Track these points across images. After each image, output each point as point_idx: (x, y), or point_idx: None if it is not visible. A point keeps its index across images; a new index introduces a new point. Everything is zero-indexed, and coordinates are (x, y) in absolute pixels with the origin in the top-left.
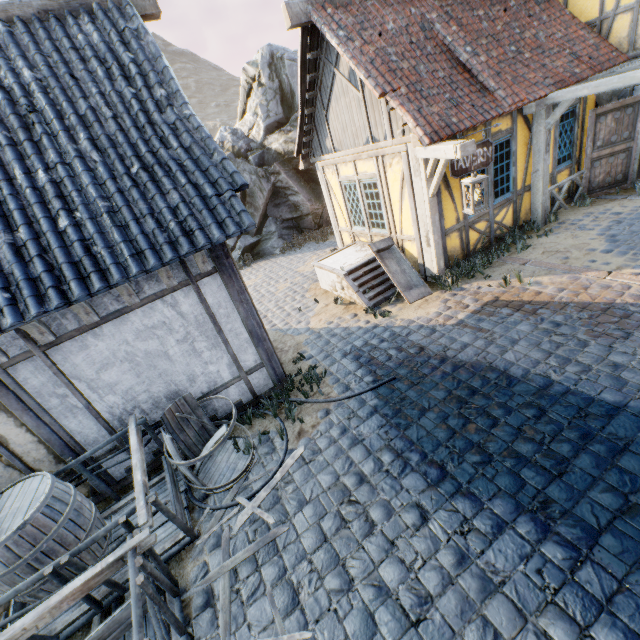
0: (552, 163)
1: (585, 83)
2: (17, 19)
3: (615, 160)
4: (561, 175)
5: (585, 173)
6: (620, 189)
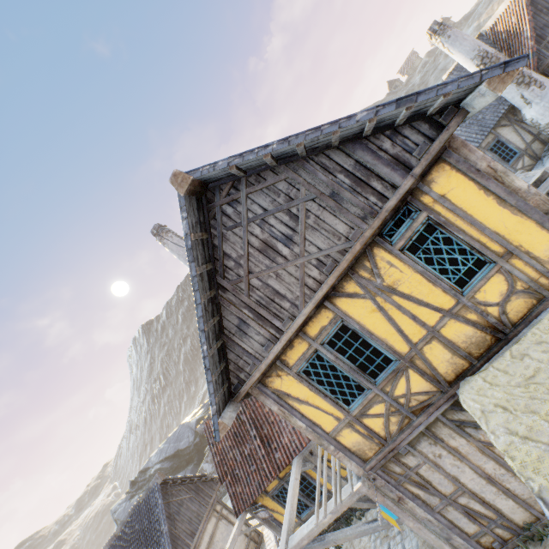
0: None
1: (295, 468)
2: (143, 499)
3: None
4: None
5: None
6: None
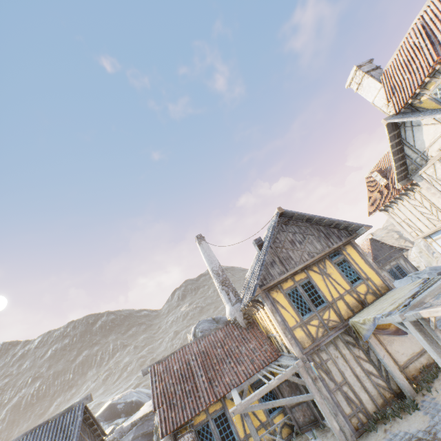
0: (265, 413)
1: (235, 389)
2: (55, 419)
3: (303, 407)
4: (277, 418)
5: (290, 416)
6: (318, 425)
